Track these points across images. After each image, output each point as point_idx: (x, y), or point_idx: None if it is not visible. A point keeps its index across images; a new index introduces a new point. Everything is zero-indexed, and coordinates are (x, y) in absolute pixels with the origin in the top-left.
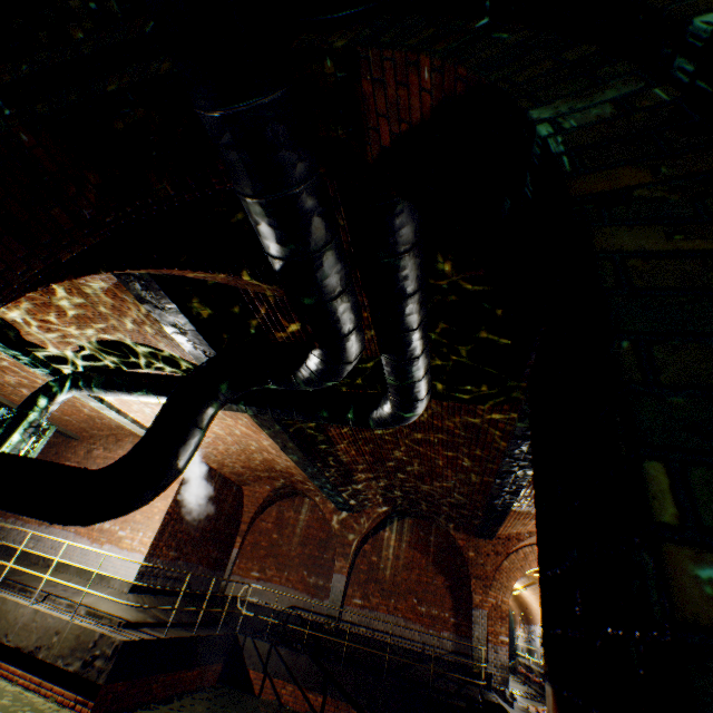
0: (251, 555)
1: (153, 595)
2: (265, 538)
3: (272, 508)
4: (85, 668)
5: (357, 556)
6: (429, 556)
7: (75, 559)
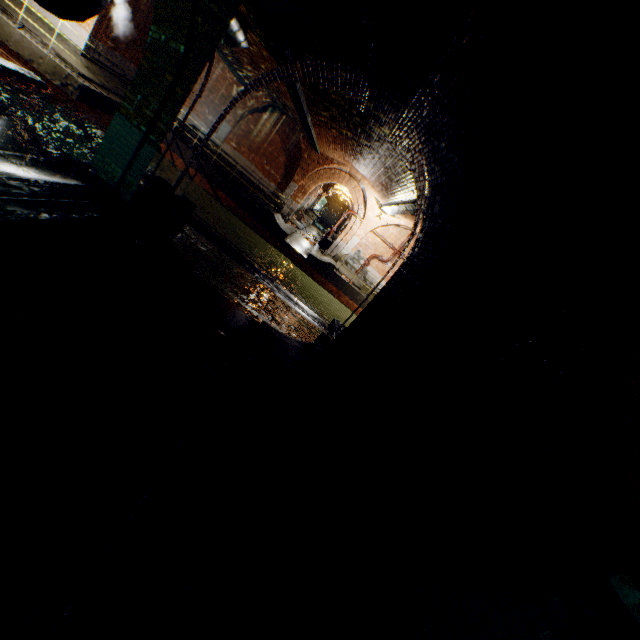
0: None
1: (98, 68)
2: None
3: None
4: (64, 88)
5: (242, 120)
6: (284, 145)
7: (35, 6)
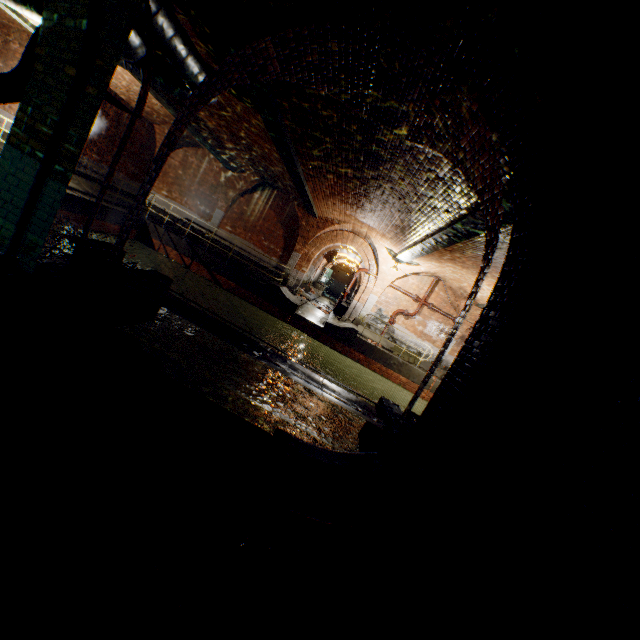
0: (162, 180)
1: (85, 179)
2: (173, 172)
3: (180, 152)
4: None
5: (234, 204)
6: (280, 218)
7: None
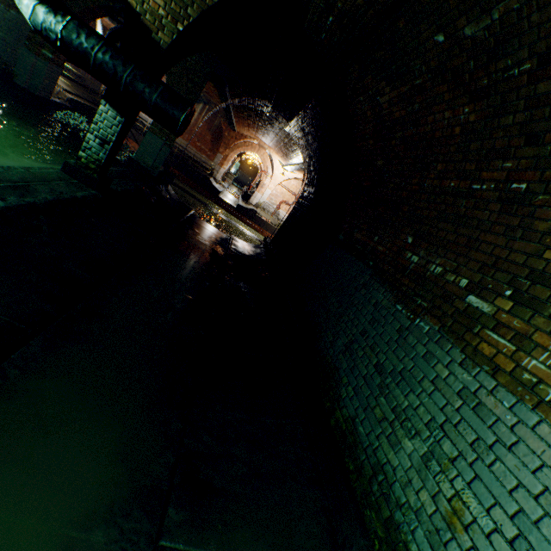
0: None
1: (69, 81)
2: None
3: None
4: None
5: None
6: (210, 127)
7: None
